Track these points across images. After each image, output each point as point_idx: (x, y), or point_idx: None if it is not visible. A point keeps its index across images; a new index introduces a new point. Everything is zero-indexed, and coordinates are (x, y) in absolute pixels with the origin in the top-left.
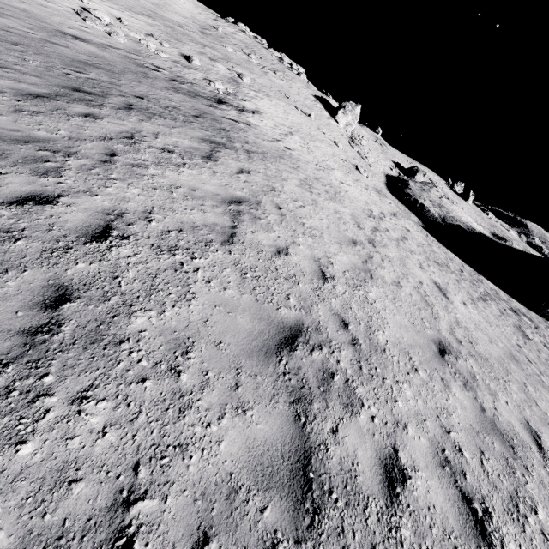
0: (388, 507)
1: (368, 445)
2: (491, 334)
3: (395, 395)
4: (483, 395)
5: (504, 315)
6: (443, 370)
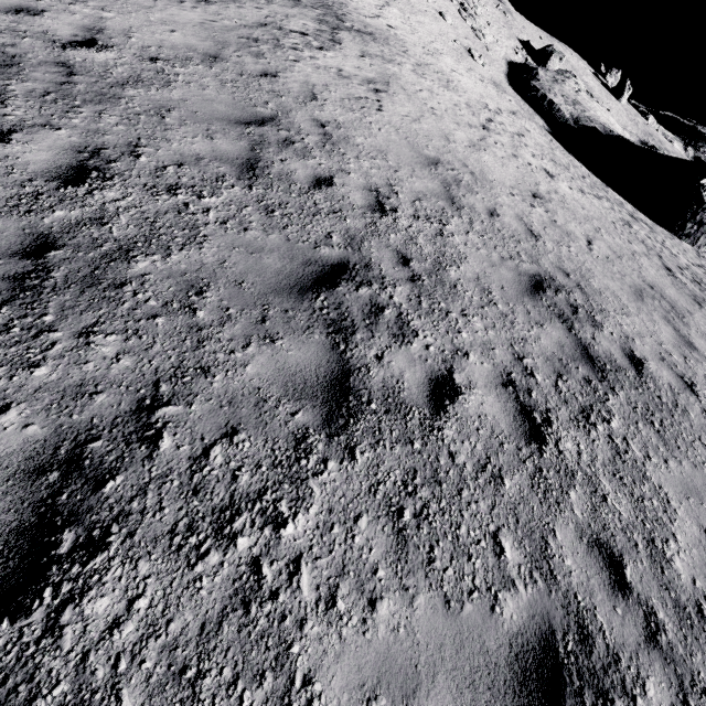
0: (489, 218)
1: (481, 204)
2: (588, 208)
3: (497, 197)
4: (559, 219)
5: (615, 211)
6: (533, 202)
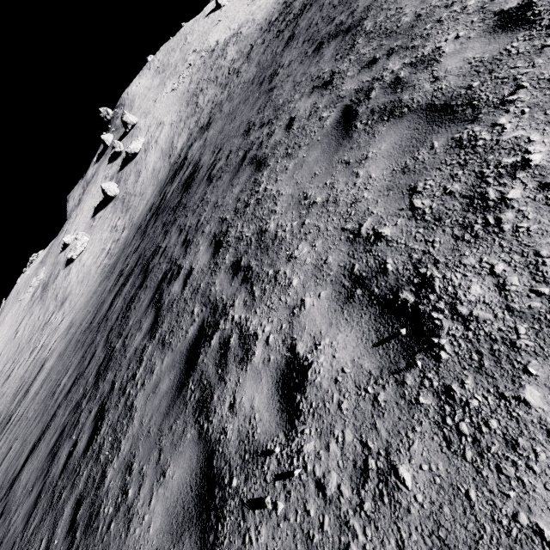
0: None
1: None
2: None
3: None
4: None
5: None
6: None
